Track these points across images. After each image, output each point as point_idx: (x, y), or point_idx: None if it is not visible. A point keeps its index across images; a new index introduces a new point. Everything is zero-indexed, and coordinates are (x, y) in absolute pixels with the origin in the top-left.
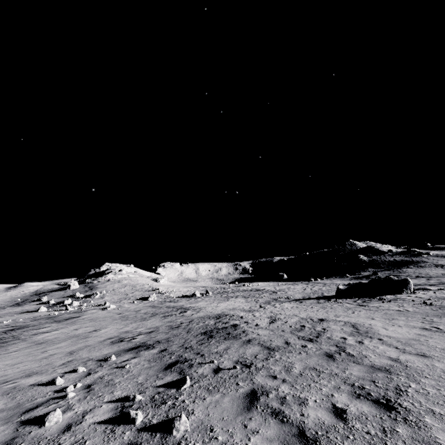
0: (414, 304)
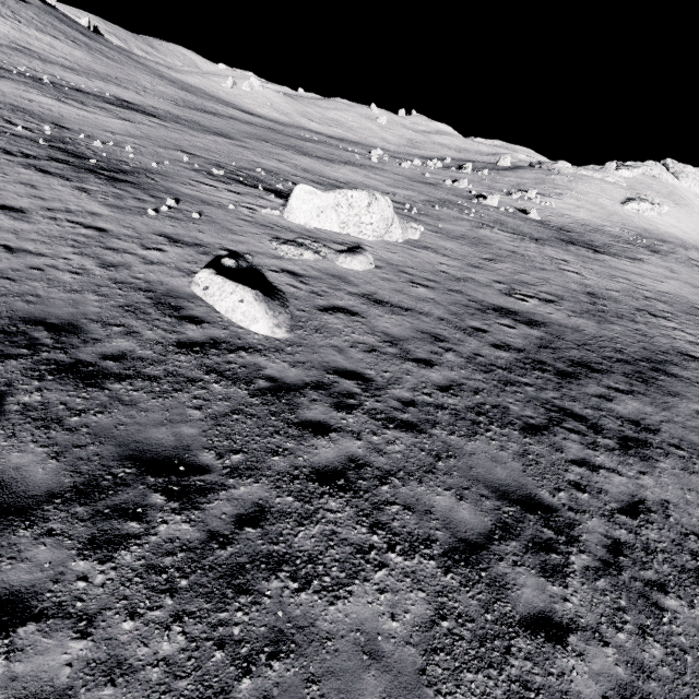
0: (136, 149)
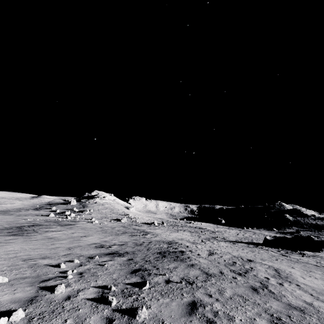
0: None
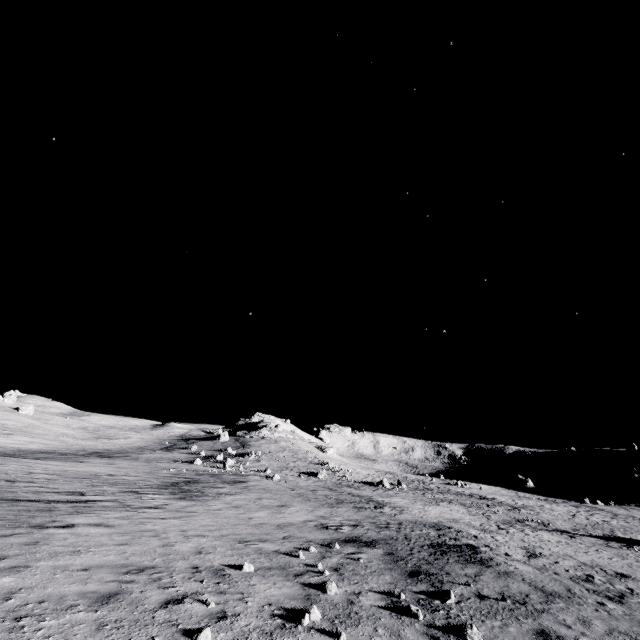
0: None
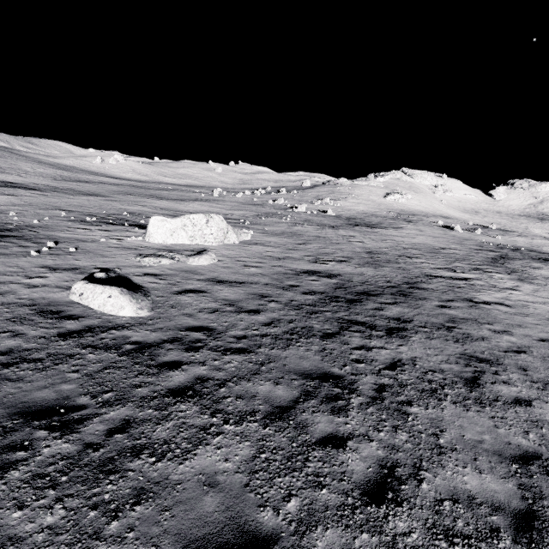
0: (19, 213)
